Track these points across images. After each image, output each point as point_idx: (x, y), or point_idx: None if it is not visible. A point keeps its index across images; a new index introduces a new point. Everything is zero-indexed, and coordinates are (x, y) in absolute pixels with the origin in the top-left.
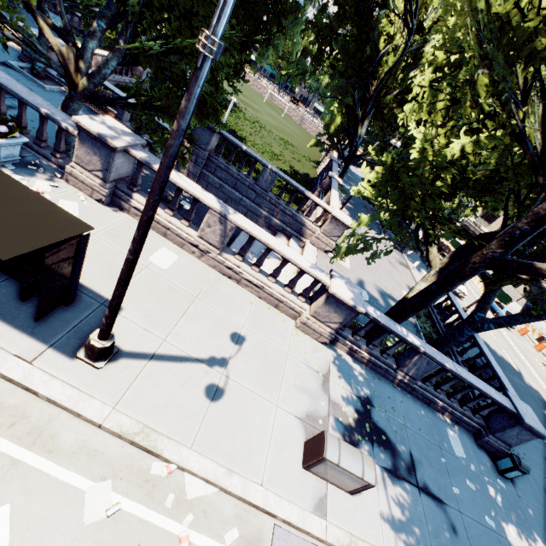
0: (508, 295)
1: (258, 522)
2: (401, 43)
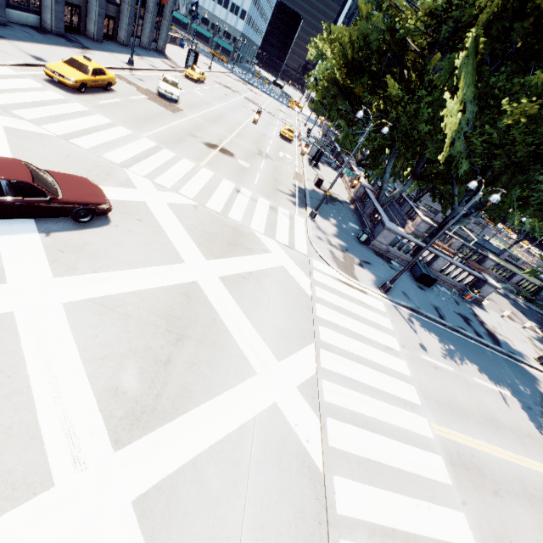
0: None
1: (302, 174)
2: None
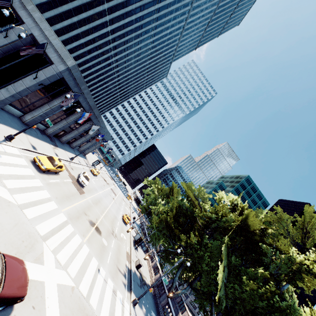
0: None
1: (130, 254)
2: None
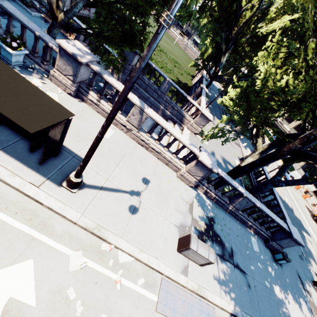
0: (292, 166)
1: (154, 276)
2: (256, 3)
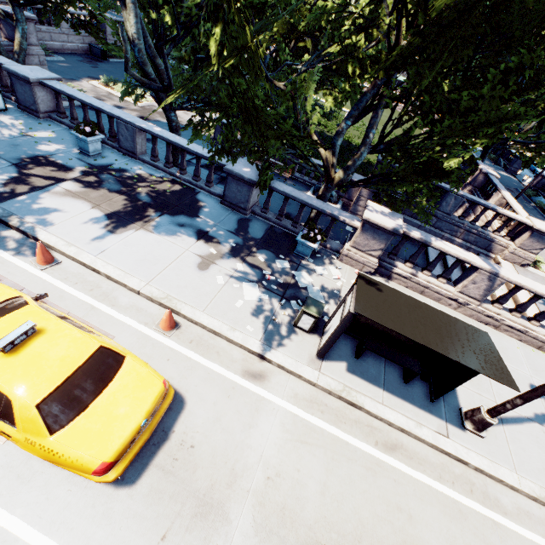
0: None
1: None
2: None
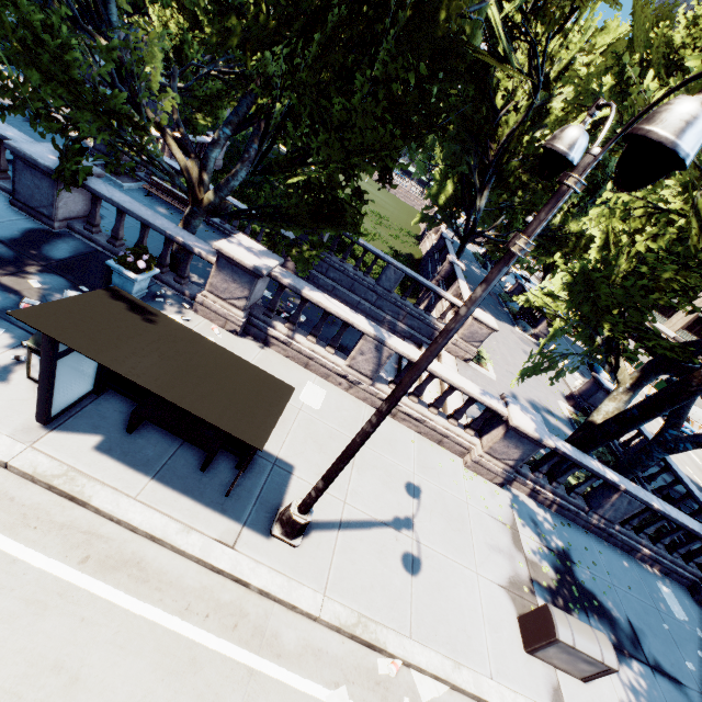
0: None
1: None
2: (525, 101)
